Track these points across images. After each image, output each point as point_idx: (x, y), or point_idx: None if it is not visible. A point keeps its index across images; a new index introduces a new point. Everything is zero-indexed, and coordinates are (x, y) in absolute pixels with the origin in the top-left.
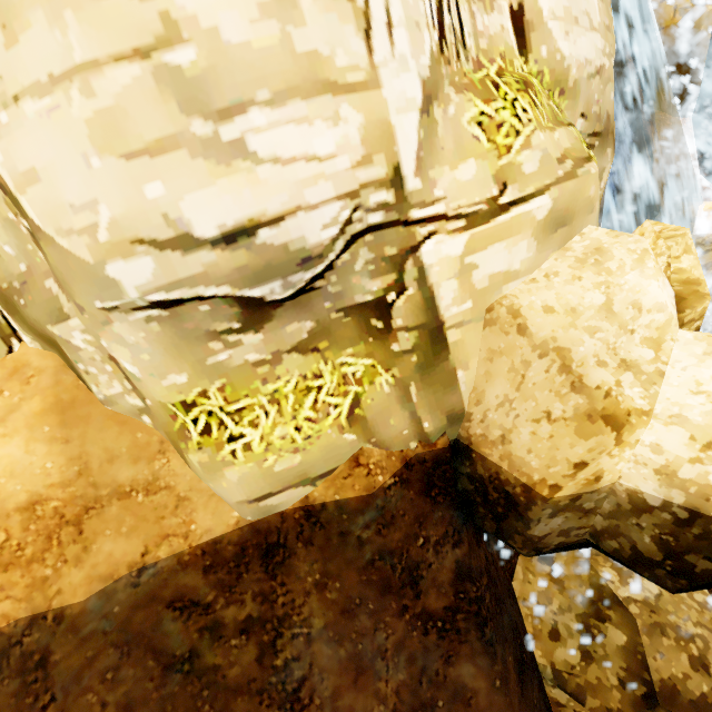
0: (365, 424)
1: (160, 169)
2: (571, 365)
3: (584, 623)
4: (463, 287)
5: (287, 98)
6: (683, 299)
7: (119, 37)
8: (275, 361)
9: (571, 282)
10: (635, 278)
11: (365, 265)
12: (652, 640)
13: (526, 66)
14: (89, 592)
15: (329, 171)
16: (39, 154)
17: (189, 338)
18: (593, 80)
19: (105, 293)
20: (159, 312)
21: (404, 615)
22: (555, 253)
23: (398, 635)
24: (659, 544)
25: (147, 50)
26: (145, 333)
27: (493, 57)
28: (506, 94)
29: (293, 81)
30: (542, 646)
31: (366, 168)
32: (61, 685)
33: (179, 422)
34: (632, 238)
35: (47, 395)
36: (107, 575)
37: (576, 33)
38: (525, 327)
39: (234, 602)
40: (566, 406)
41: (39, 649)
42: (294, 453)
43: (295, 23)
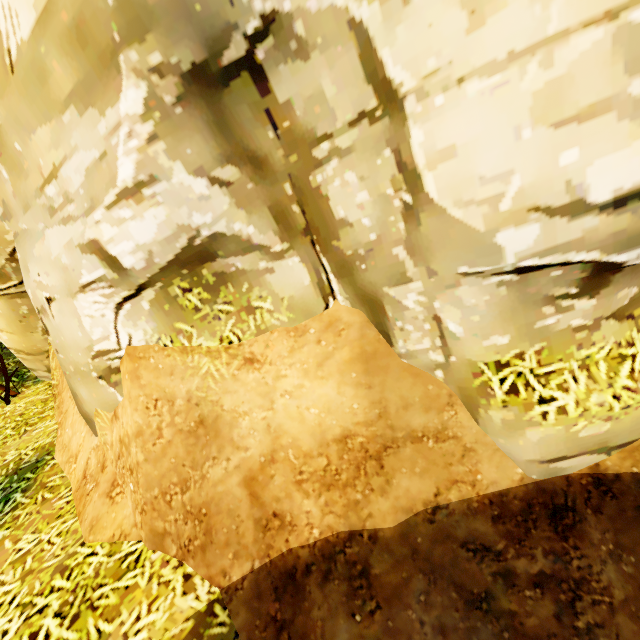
0: None
1: (582, 135)
2: None
3: None
4: None
5: None
6: None
7: (596, 1)
8: (593, 326)
9: None
10: None
11: None
12: None
13: None
14: (396, 520)
15: None
16: (464, 131)
17: (527, 302)
18: None
19: (483, 259)
20: (511, 276)
21: None
22: None
23: None
24: None
25: (617, 11)
26: (489, 296)
27: None
28: None
29: None
30: None
31: None
32: (384, 597)
33: (481, 379)
34: None
35: (354, 346)
36: (407, 508)
37: None
38: None
39: (523, 554)
40: None
41: (360, 560)
42: (605, 421)
43: None
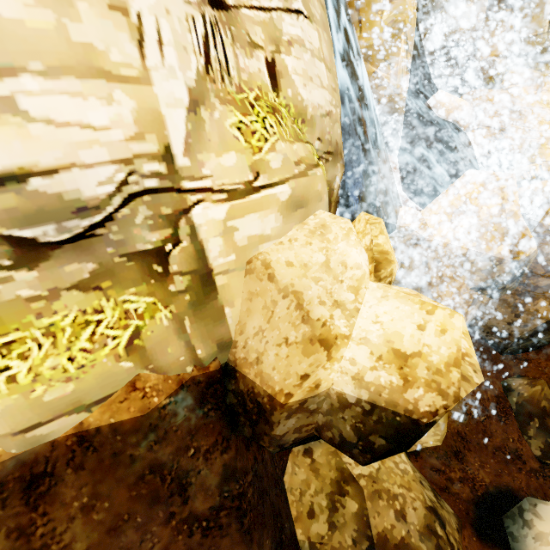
0: (144, 353)
1: None
2: (303, 304)
3: (331, 500)
4: (227, 244)
5: (61, 74)
6: (380, 263)
7: None
8: (52, 297)
9: (305, 245)
10: (344, 246)
11: (145, 220)
12: (373, 503)
13: (278, 99)
14: None
15: (104, 140)
16: None
17: None
18: (325, 119)
19: None
20: None
21: (170, 522)
22: (297, 225)
23: (164, 542)
24: (355, 430)
25: None
26: None
27: (252, 87)
28: (259, 112)
29: (67, 62)
30: (302, 525)
31: (139, 143)
32: None
33: None
34: (343, 220)
35: None
36: None
37: (311, 87)
38: (273, 276)
39: None
40: (298, 333)
41: None
42: (66, 382)
43: (71, 18)
